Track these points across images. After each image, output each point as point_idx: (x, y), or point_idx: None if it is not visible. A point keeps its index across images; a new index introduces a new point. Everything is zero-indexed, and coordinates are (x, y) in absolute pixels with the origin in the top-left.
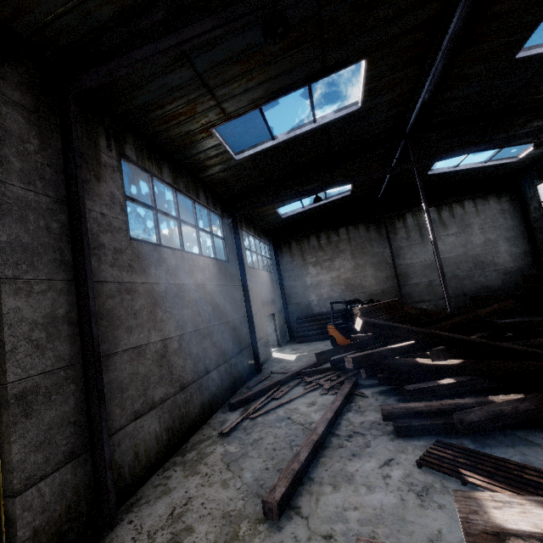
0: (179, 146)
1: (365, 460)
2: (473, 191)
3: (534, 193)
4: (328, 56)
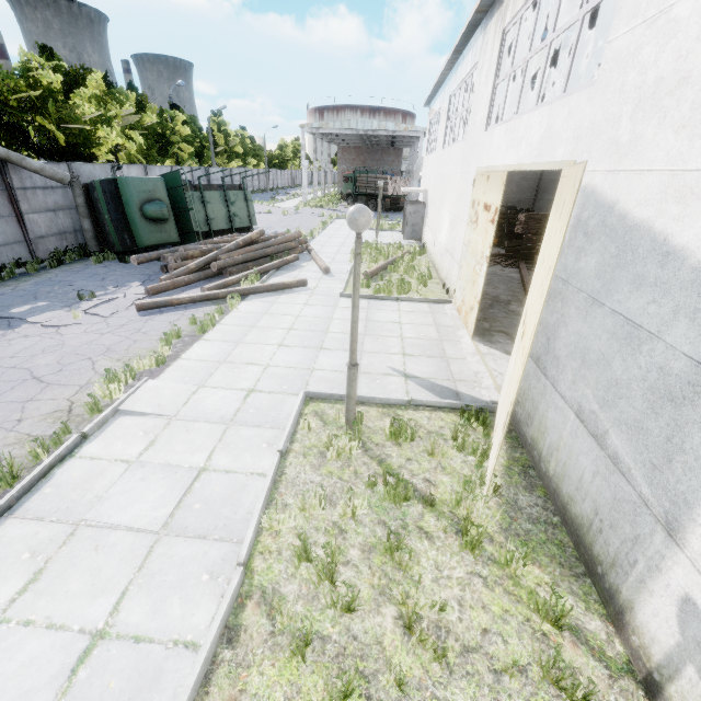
0: None
1: None
2: None
3: None
4: None
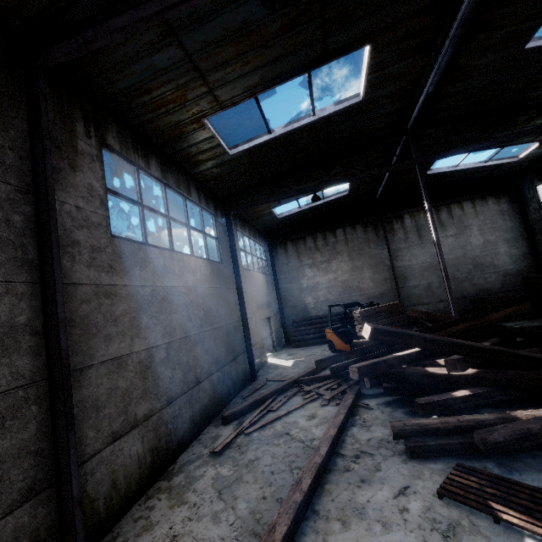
0: (168, 138)
1: (376, 487)
2: (472, 192)
3: (534, 194)
4: (330, 39)
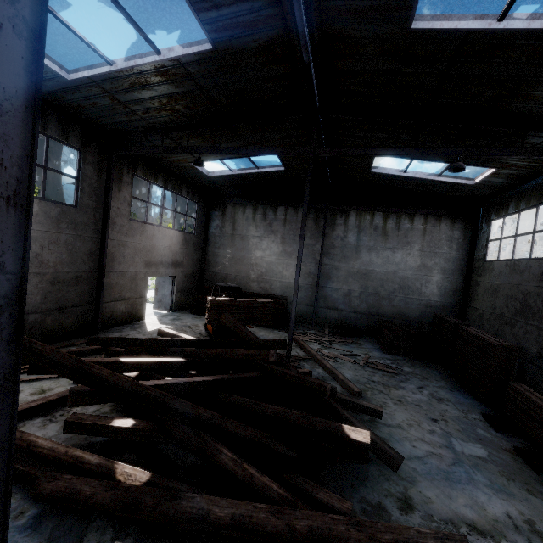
0: None
1: None
2: (430, 206)
3: (487, 229)
4: None
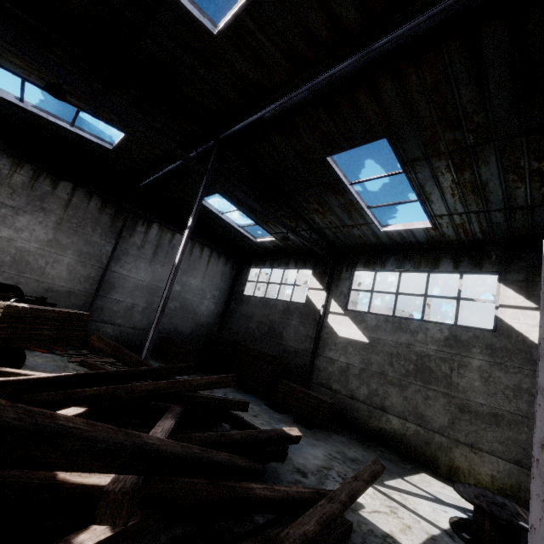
0: None
1: None
2: (216, 243)
3: (247, 272)
4: None
